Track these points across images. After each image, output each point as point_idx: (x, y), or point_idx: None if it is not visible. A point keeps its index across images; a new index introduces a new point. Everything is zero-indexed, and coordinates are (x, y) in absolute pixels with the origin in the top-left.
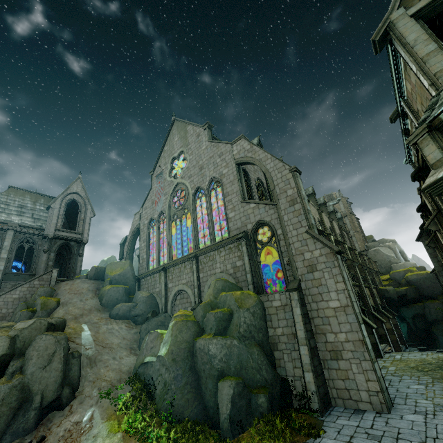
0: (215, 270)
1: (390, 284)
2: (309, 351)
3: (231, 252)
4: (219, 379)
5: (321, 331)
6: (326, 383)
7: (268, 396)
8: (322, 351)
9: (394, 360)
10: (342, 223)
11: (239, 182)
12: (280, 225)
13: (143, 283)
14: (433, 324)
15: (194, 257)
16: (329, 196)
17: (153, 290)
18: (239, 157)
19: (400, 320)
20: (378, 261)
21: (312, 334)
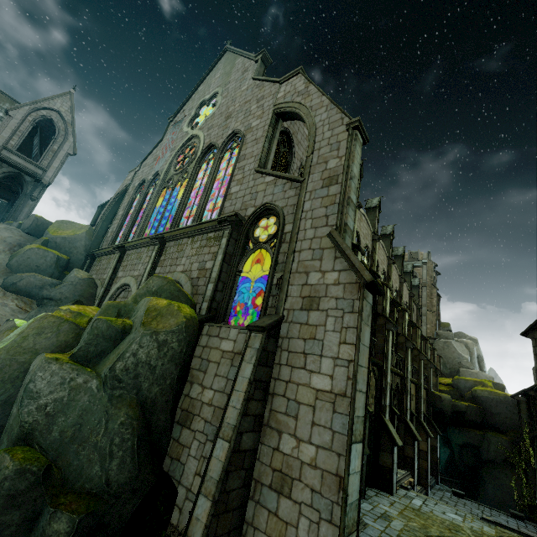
0: (177, 267)
1: (448, 392)
2: (227, 455)
3: (208, 244)
4: (16, 444)
5: (277, 424)
6: (242, 528)
7: (79, 522)
8: (263, 463)
9: (409, 507)
10: (417, 293)
11: (267, 141)
12: (294, 216)
13: (96, 263)
14: (487, 465)
15: (159, 240)
16: (413, 255)
17: (101, 275)
18: (282, 101)
19: (443, 442)
20: (444, 357)
21: (258, 424)
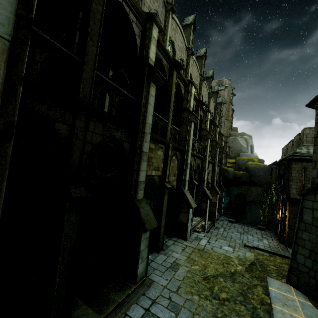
0: None
1: (232, 167)
2: None
3: None
4: None
5: None
6: None
7: None
8: None
9: (196, 249)
10: (220, 108)
11: None
12: None
13: None
14: (248, 203)
15: None
16: (219, 82)
17: None
18: None
19: (226, 194)
20: (232, 147)
21: None
